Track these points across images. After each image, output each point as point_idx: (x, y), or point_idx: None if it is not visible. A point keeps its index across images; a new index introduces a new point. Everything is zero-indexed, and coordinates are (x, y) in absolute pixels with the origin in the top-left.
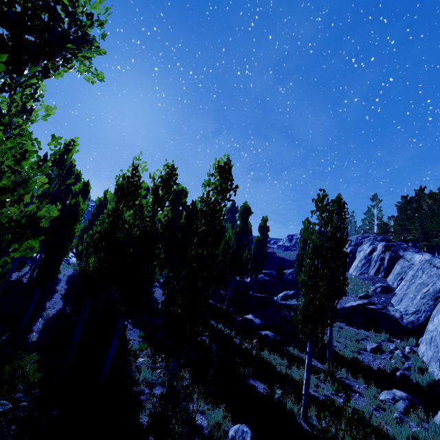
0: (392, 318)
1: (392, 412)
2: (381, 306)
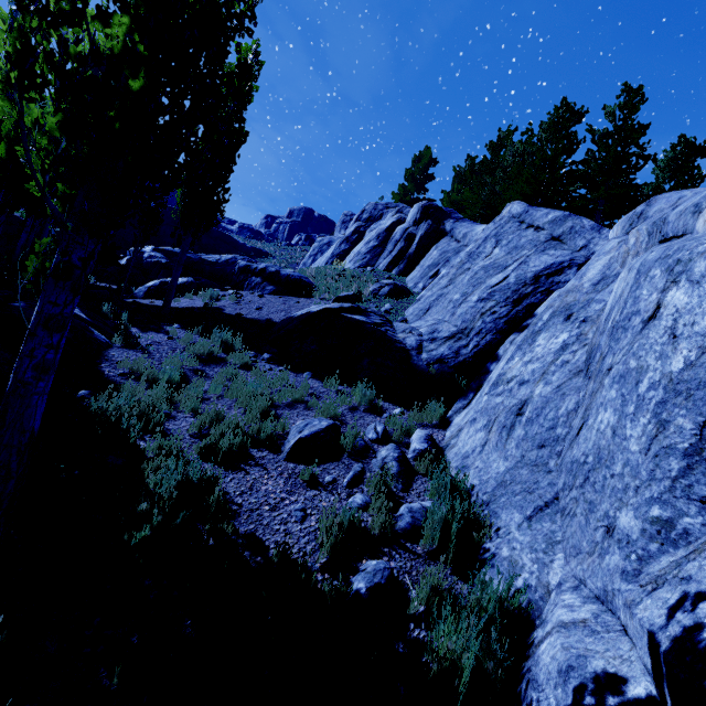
0: (397, 348)
1: None
2: (379, 320)
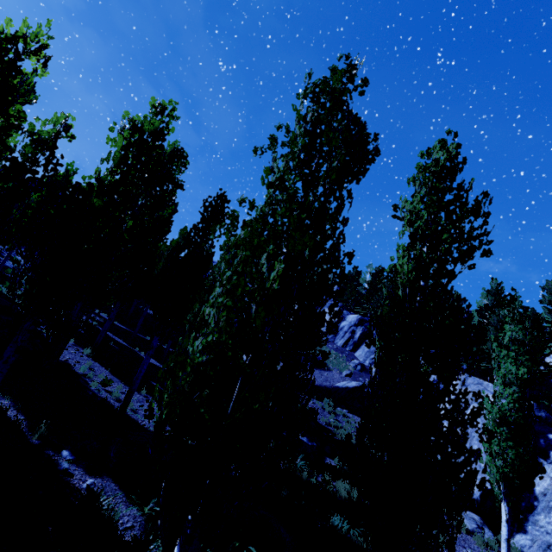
0: None
1: None
2: None
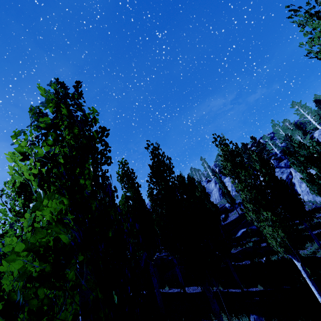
0: None
1: None
2: None
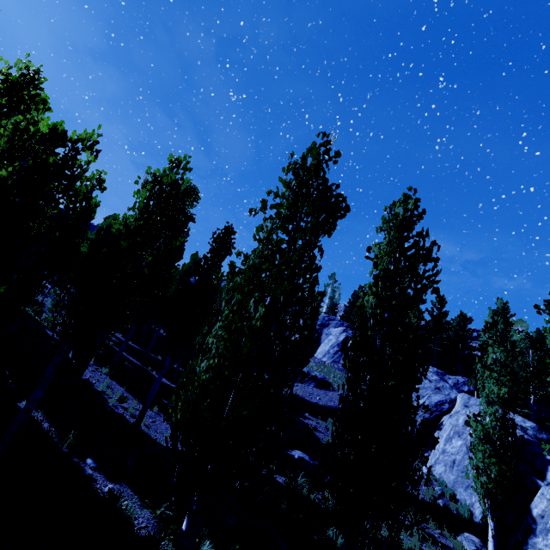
0: None
1: None
2: None
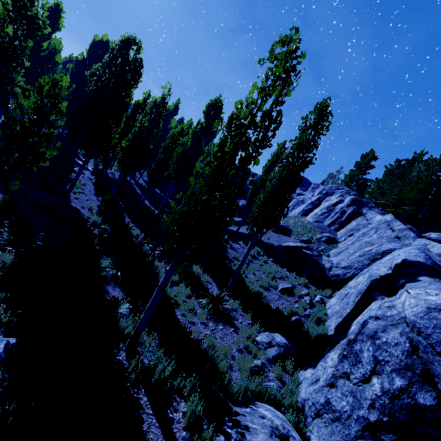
0: (320, 267)
1: (253, 360)
2: (316, 254)
